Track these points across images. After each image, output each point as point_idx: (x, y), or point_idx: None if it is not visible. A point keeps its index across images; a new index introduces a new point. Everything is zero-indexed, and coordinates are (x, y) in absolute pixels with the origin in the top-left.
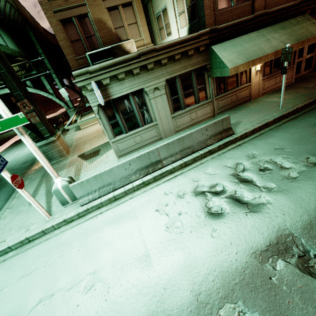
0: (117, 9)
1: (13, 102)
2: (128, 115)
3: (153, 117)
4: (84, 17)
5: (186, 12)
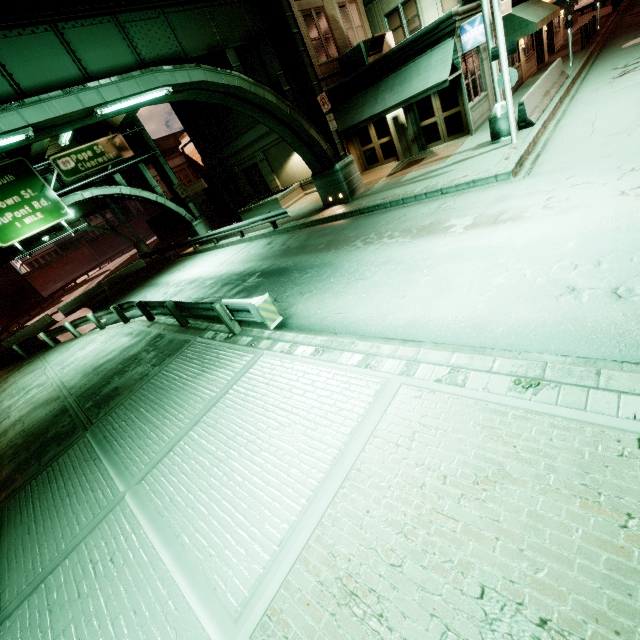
0: (345, 7)
1: None
2: (472, 78)
3: (483, 86)
4: (319, 11)
5: None
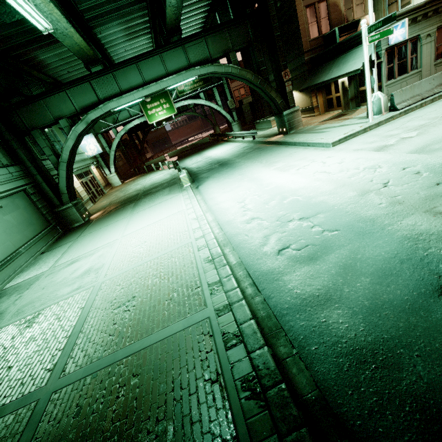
0: None
1: (139, 137)
2: (401, 61)
3: (418, 65)
4: (323, 2)
5: None
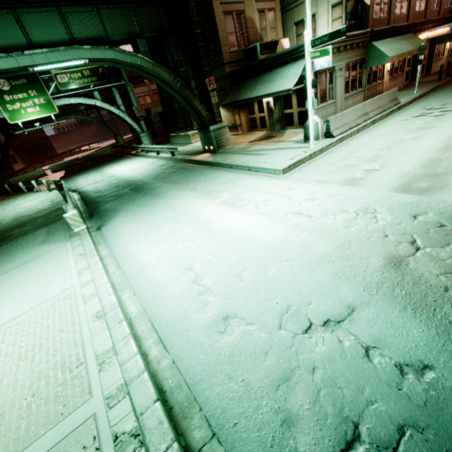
0: (264, 12)
1: None
2: (322, 89)
3: (333, 95)
4: (240, 13)
5: (344, 18)
